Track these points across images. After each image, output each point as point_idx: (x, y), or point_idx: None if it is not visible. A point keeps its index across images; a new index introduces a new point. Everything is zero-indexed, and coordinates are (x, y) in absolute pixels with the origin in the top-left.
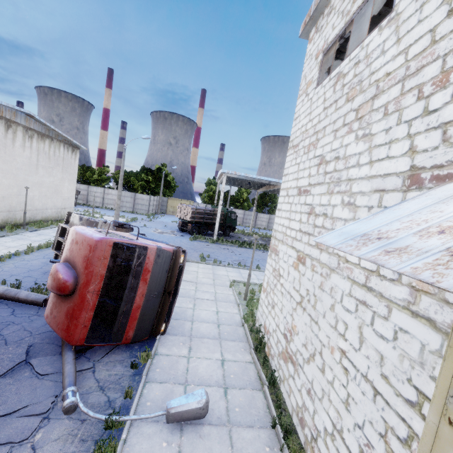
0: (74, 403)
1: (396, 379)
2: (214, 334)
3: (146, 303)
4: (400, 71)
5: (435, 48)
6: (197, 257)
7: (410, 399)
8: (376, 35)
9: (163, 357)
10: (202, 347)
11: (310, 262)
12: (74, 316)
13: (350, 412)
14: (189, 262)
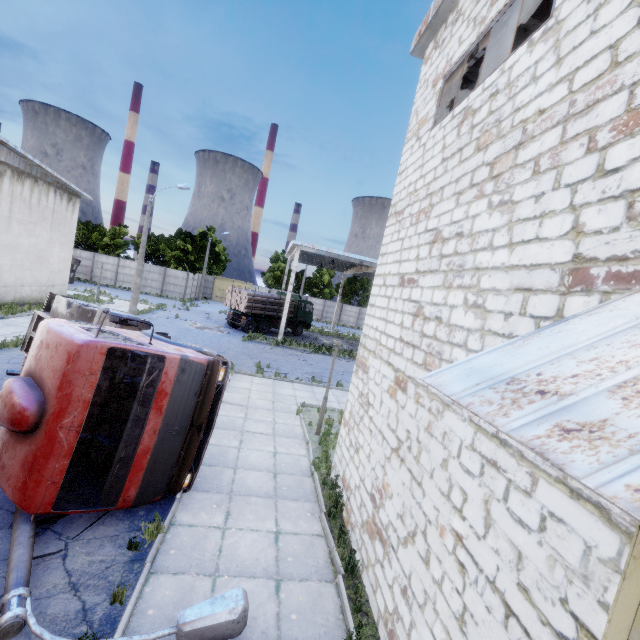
0: (20, 618)
1: (542, 595)
2: (268, 489)
3: (160, 444)
4: (560, 107)
5: (618, 74)
6: (251, 366)
7: (564, 634)
8: (524, 52)
9: (183, 530)
10: (246, 511)
11: (414, 389)
12: (35, 466)
13: (466, 636)
14: (238, 375)
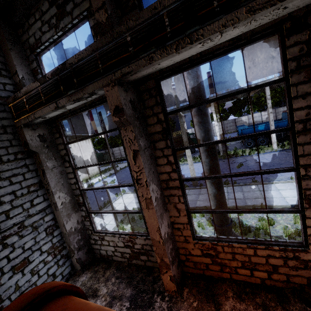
0: None
1: None
2: None
3: None
4: None
5: None
6: None
7: None
8: None
9: None
10: None
11: None
12: None
13: None
14: (125, 194)
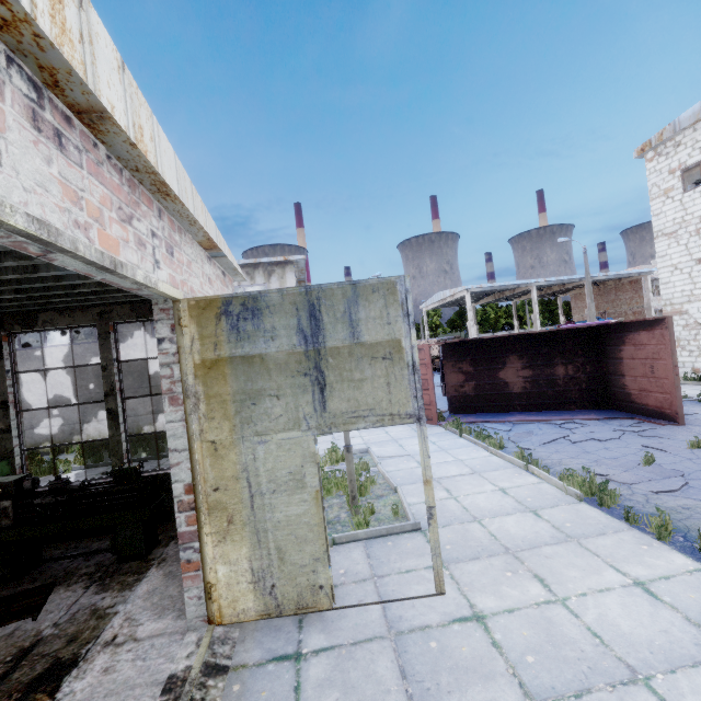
0: None
1: None
2: None
3: None
4: None
5: None
6: None
7: None
8: None
9: None
10: None
11: None
12: None
13: None
14: None
